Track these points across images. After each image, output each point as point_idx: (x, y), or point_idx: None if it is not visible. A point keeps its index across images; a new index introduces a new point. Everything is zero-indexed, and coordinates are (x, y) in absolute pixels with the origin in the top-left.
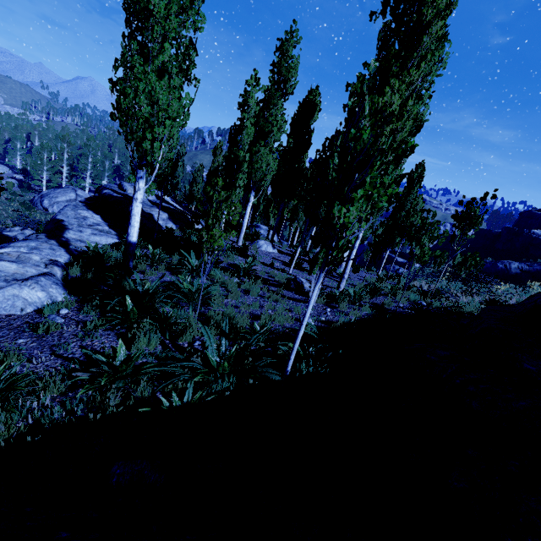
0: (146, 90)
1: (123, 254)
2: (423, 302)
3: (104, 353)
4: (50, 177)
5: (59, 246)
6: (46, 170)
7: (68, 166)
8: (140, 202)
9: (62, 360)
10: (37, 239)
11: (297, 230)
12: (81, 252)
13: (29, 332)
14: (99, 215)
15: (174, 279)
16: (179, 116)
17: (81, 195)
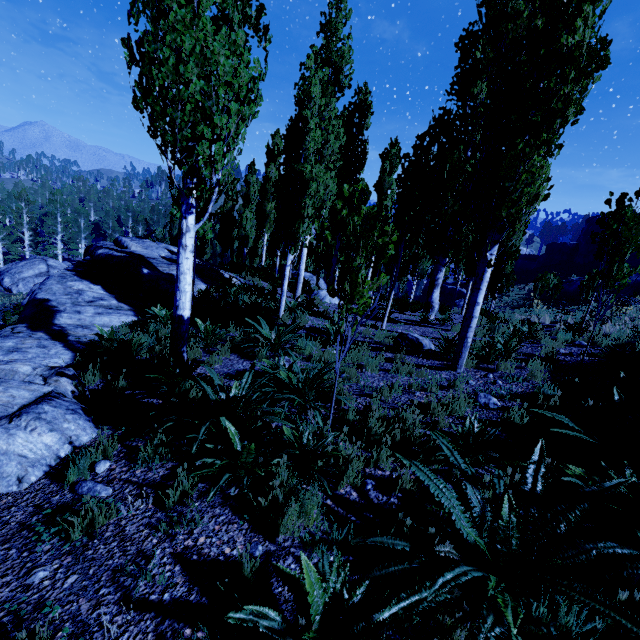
0: (196, 50)
1: (171, 338)
2: (582, 341)
3: (241, 574)
4: (7, 248)
5: (51, 340)
6: (1, 239)
7: (30, 231)
8: (191, 251)
9: (155, 618)
10: (14, 334)
11: None
12: (87, 343)
13: (49, 541)
14: (99, 285)
15: (249, 365)
16: (248, 97)
17: (54, 266)
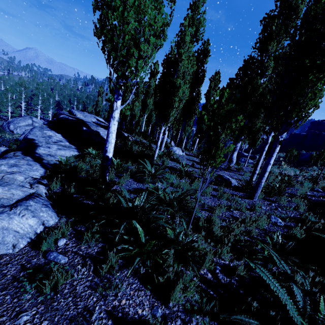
0: (135, 3)
1: (101, 168)
2: (319, 189)
3: None
4: (13, 110)
5: (34, 161)
6: (10, 105)
7: (25, 103)
8: (117, 120)
9: None
10: (15, 156)
11: (185, 138)
12: (52, 165)
13: (30, 292)
14: (60, 133)
15: (140, 185)
16: (159, 35)
17: (36, 121)
